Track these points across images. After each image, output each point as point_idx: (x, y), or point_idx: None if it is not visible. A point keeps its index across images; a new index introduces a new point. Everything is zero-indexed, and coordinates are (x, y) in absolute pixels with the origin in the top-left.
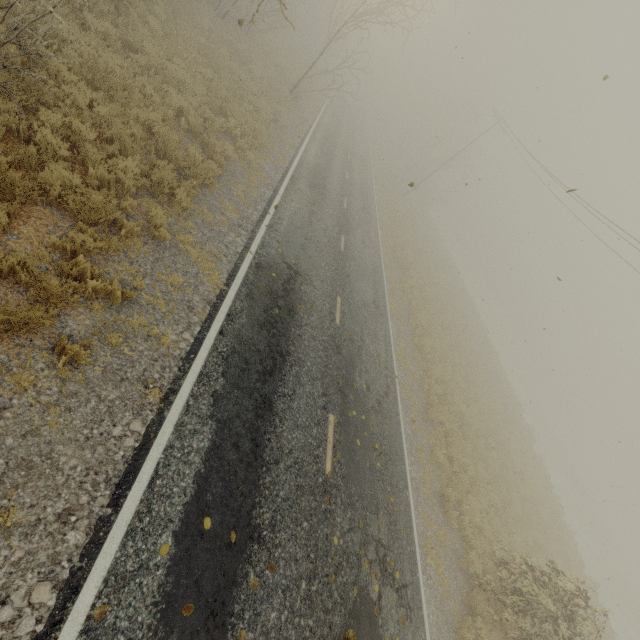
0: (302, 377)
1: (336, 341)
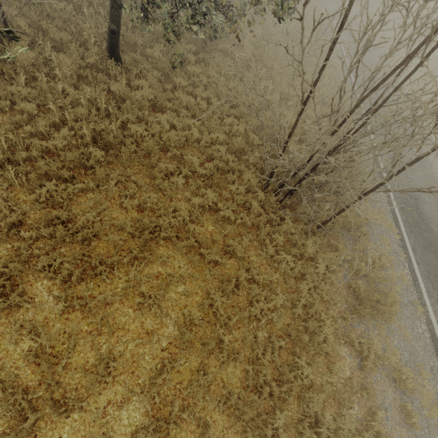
0: None
1: None
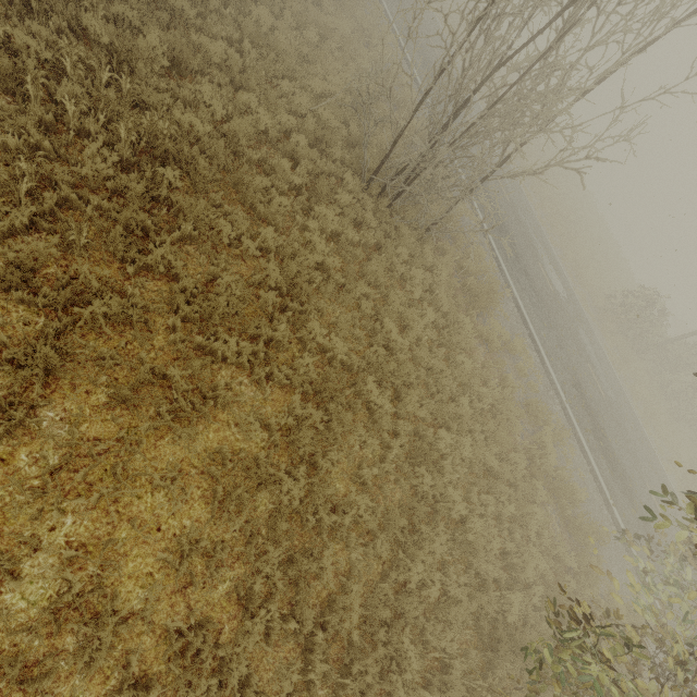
0: (523, 251)
1: (516, 215)
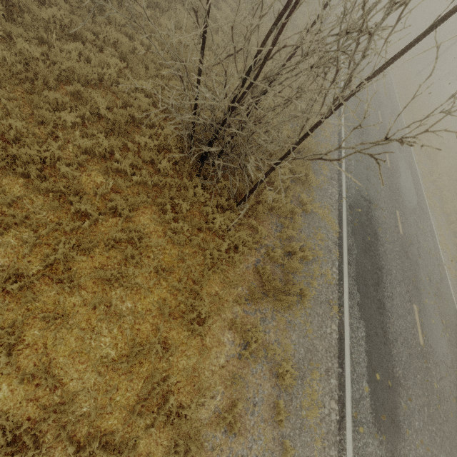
0: (393, 282)
1: (404, 248)
